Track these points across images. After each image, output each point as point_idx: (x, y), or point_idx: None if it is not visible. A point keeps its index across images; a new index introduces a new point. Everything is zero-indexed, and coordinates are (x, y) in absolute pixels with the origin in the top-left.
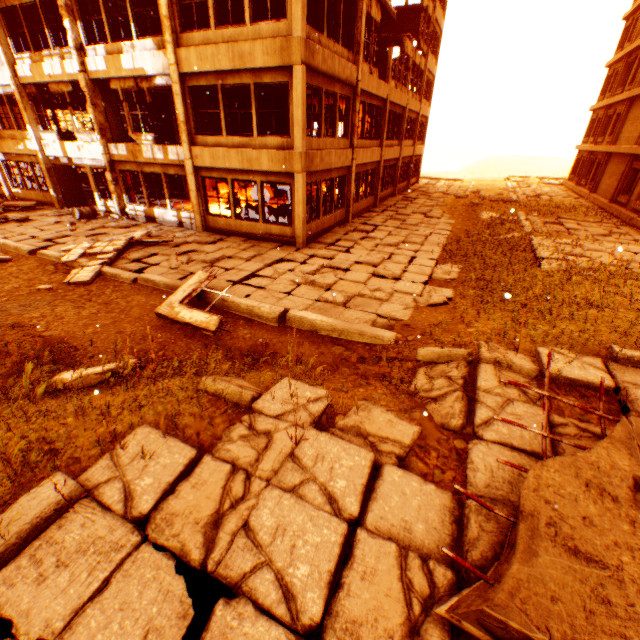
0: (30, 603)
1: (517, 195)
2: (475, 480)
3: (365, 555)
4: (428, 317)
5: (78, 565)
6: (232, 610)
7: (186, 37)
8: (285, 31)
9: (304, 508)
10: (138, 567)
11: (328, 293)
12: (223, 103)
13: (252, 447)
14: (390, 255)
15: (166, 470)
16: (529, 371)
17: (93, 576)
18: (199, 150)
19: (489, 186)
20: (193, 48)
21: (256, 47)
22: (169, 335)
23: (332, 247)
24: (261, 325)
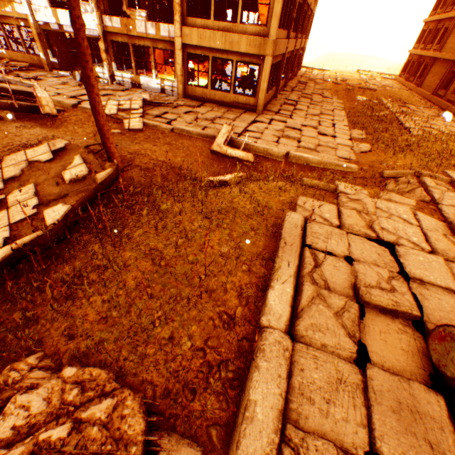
0: (330, 247)
1: (372, 85)
2: (449, 217)
3: (431, 235)
4: (365, 158)
5: (334, 238)
6: (401, 248)
7: None
8: None
9: (398, 223)
10: (354, 239)
11: (302, 143)
12: None
13: (358, 204)
14: (318, 122)
15: (330, 212)
16: (445, 180)
17: (342, 241)
18: (188, 30)
19: (349, 77)
20: None
21: None
22: (225, 164)
23: (279, 115)
24: (273, 160)
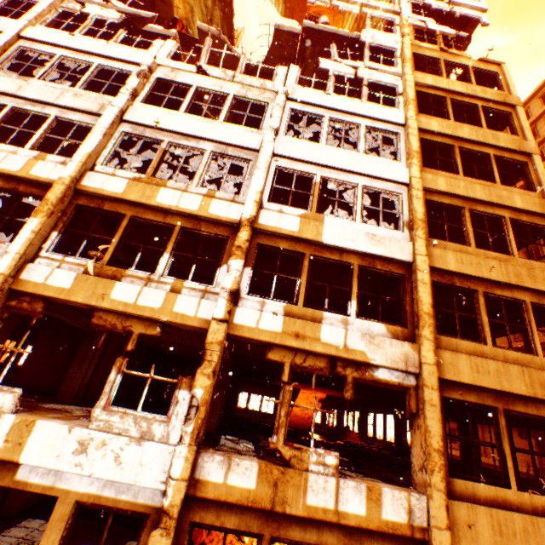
0: None
1: None
2: None
3: None
4: None
5: None
6: None
7: (444, 338)
8: None
9: None
10: None
11: None
12: (504, 432)
13: None
14: None
15: None
16: None
17: None
18: (464, 508)
19: None
20: (463, 354)
21: None
22: None
23: None
24: None
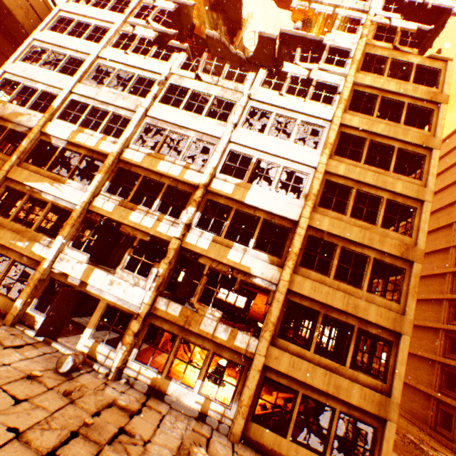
0: None
1: None
2: None
3: None
4: None
5: None
6: None
7: (303, 269)
8: (395, 308)
9: None
10: None
11: None
12: (319, 325)
13: None
14: None
15: None
16: None
17: None
18: (277, 351)
19: None
20: (309, 279)
21: (371, 307)
22: None
23: None
24: None
